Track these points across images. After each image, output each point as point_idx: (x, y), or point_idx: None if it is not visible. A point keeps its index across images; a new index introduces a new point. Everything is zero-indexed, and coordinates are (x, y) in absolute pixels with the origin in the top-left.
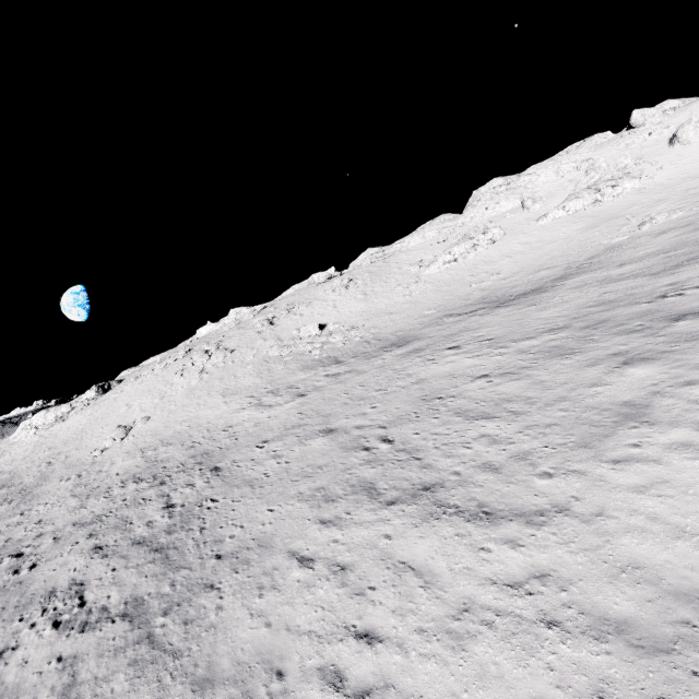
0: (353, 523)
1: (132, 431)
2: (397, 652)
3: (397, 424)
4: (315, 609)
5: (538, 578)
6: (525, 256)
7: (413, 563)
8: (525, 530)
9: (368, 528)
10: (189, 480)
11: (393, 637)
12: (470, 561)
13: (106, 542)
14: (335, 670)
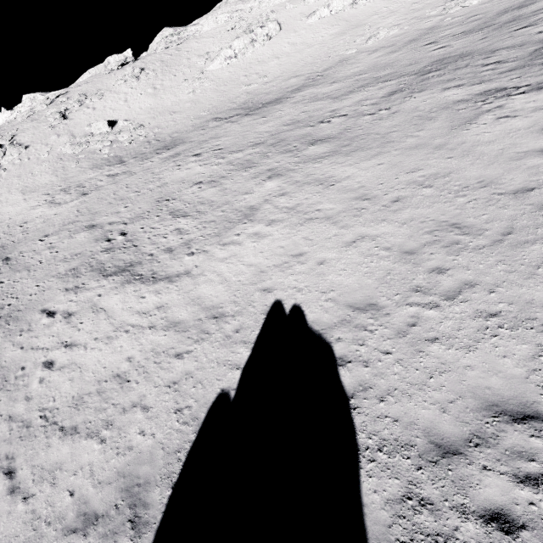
0: (84, 290)
1: None
2: (82, 349)
3: (134, 221)
4: (49, 337)
5: (158, 308)
6: (289, 59)
7: (106, 308)
8: (166, 285)
9: (91, 291)
10: None
11: (83, 343)
12: (133, 304)
13: None
14: (51, 361)
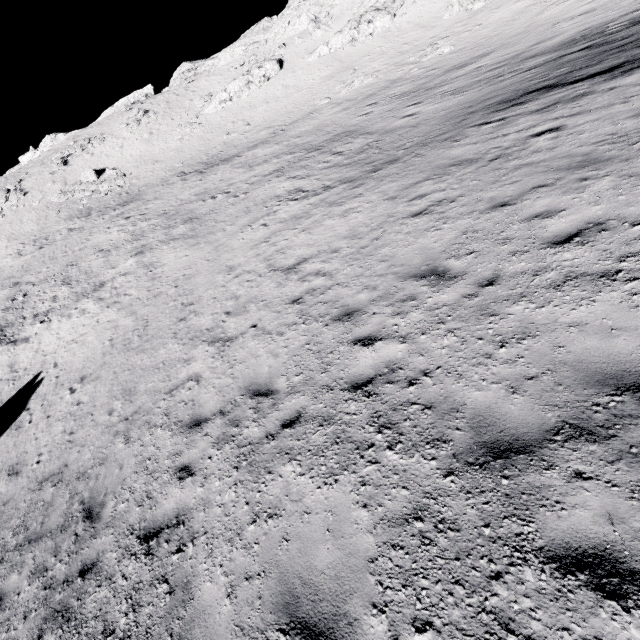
0: None
1: None
2: None
3: (40, 283)
4: None
5: None
6: (276, 104)
7: None
8: (10, 347)
9: None
10: None
11: None
12: None
13: None
14: None
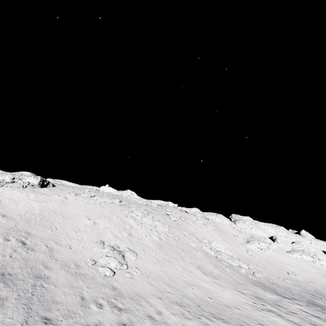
0: None
1: (129, 261)
2: None
3: None
4: None
5: None
6: (302, 271)
7: None
8: None
9: None
10: None
11: None
12: None
13: None
14: None
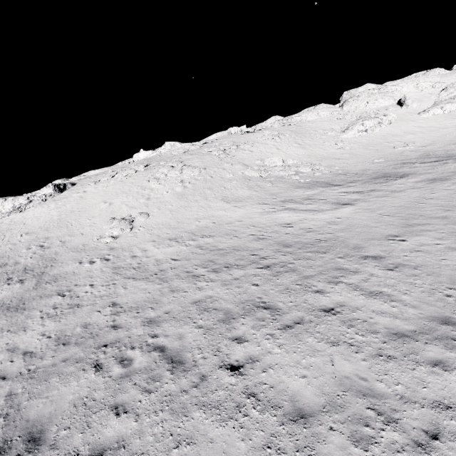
0: None
1: (137, 224)
2: None
3: None
4: None
5: None
6: (427, 134)
7: None
8: None
9: None
10: (344, 267)
11: None
12: None
13: (342, 336)
14: None
